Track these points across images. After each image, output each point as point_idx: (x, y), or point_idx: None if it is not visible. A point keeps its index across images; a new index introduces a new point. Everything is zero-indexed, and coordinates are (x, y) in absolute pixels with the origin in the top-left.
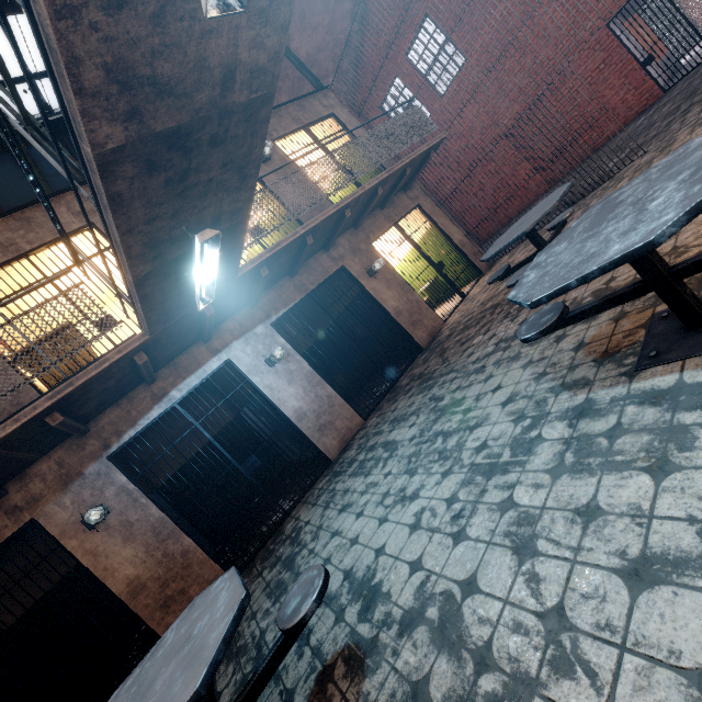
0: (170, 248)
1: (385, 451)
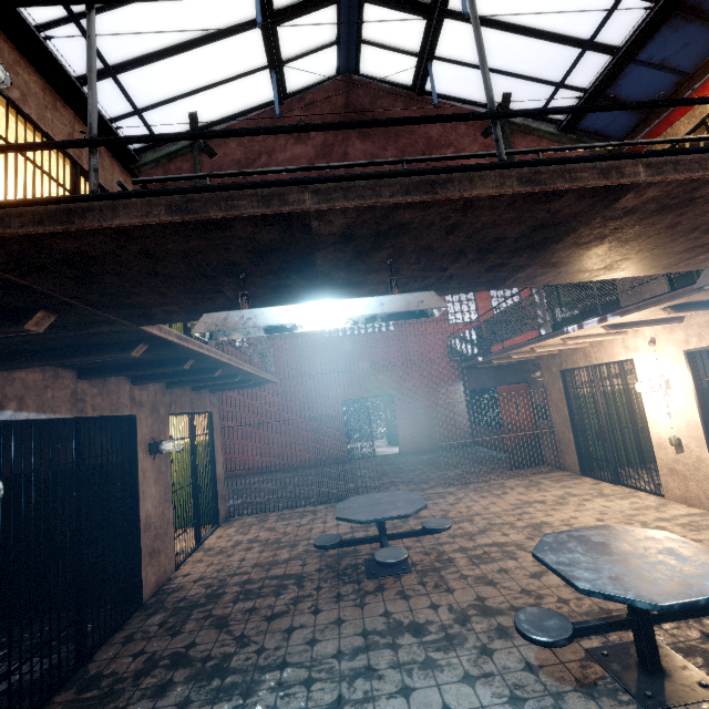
0: (349, 249)
1: None
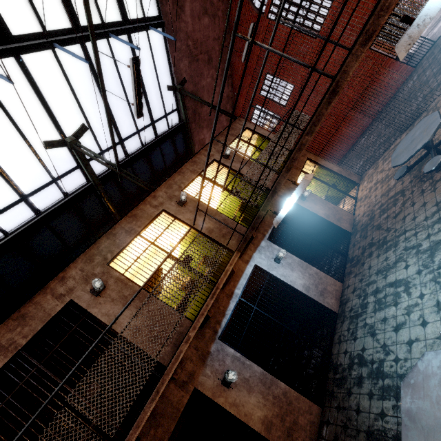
0: None
1: (396, 287)
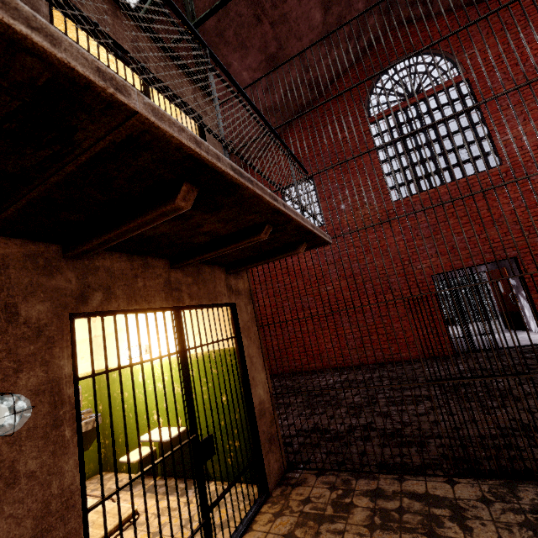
0: None
1: None
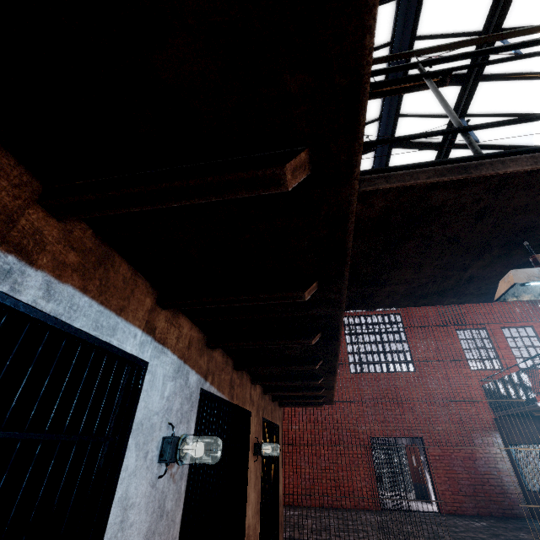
0: None
1: None
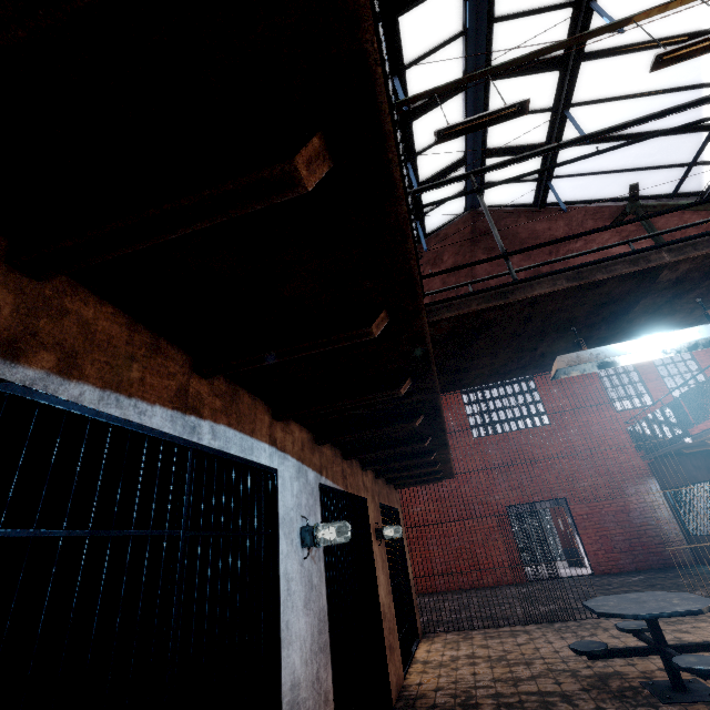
0: (668, 294)
1: None
